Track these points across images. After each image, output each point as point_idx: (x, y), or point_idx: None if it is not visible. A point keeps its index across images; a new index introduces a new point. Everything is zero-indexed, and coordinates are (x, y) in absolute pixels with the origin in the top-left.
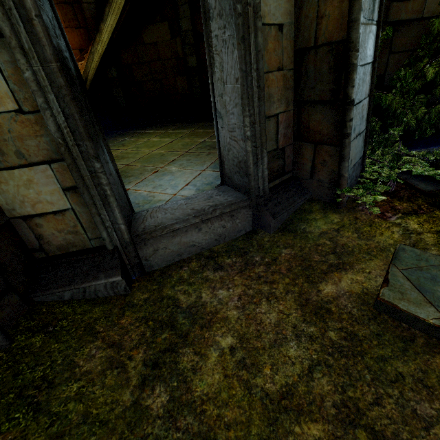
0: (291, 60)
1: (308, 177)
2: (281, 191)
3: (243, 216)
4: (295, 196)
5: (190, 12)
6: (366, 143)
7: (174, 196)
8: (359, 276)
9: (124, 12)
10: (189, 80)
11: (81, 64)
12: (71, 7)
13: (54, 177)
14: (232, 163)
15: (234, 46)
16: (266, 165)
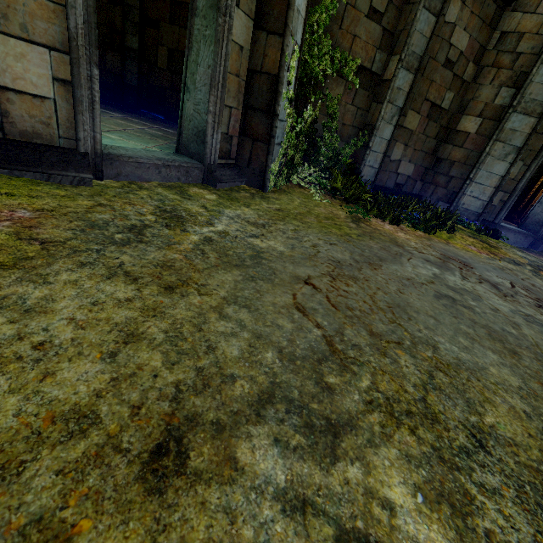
0: None
1: None
2: None
3: (528, 240)
4: None
5: None
6: None
7: None
8: None
9: None
10: None
11: None
12: None
13: (502, 196)
14: (533, 220)
15: None
16: None
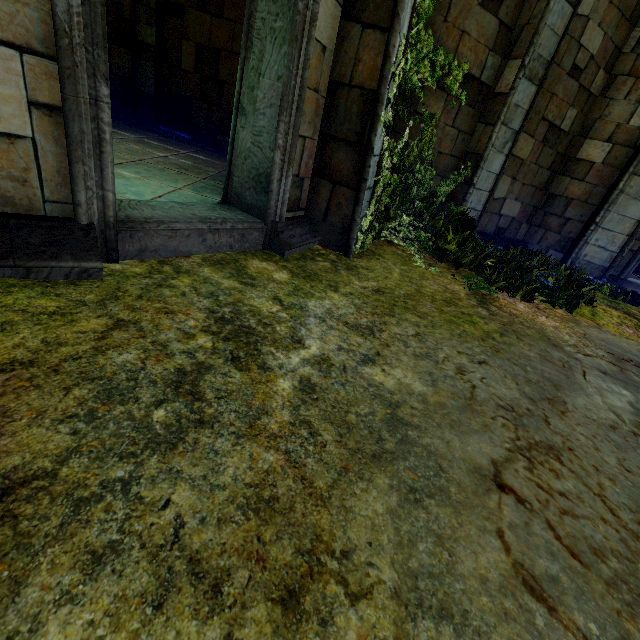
0: None
1: None
2: None
3: None
4: None
5: None
6: None
7: None
8: None
9: None
10: None
11: None
12: None
13: (632, 244)
14: None
15: None
16: None
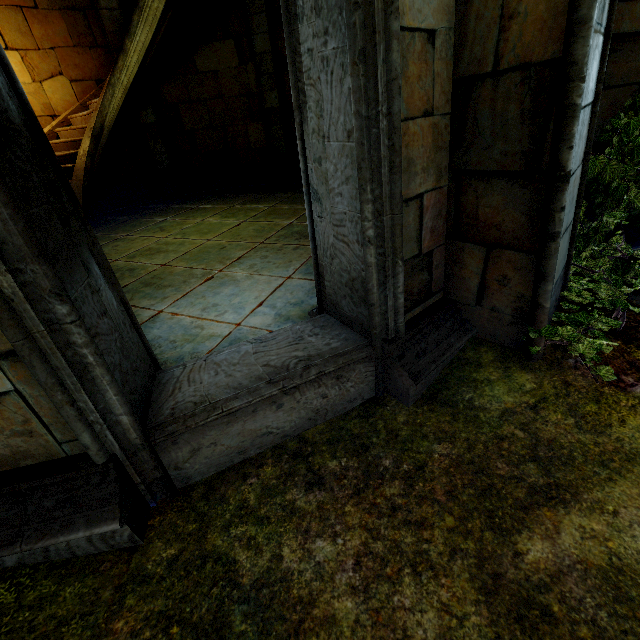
0: (446, 98)
1: (472, 302)
2: (426, 328)
3: (358, 376)
4: (450, 336)
5: (269, 24)
6: (573, 242)
7: (238, 328)
8: (595, 520)
9: (164, 23)
10: (267, 129)
11: (96, 103)
12: (83, 16)
13: None
14: (338, 279)
15: (345, 69)
16: (401, 287)
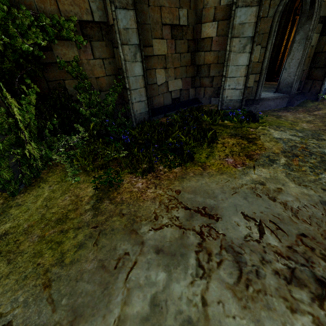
0: (312, 55)
1: (307, 92)
2: (298, 95)
3: (285, 100)
4: (302, 97)
5: None
6: None
7: None
8: (324, 111)
9: None
10: None
11: None
12: None
13: (254, 78)
14: (284, 84)
15: (301, 51)
16: (298, 84)
